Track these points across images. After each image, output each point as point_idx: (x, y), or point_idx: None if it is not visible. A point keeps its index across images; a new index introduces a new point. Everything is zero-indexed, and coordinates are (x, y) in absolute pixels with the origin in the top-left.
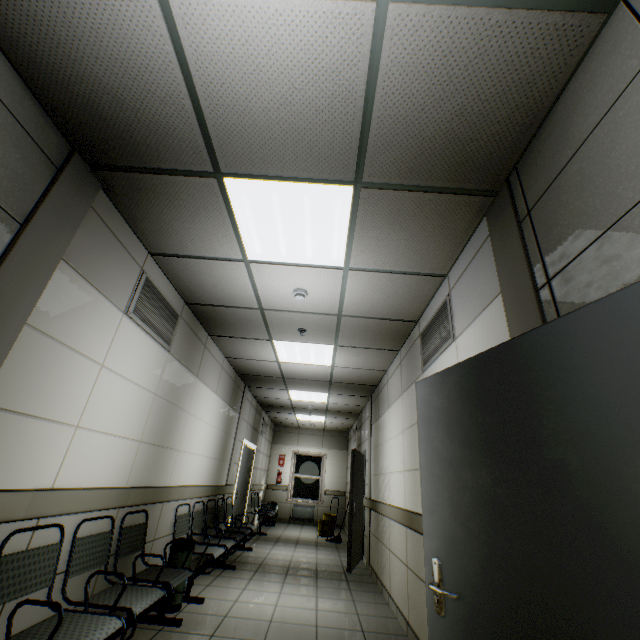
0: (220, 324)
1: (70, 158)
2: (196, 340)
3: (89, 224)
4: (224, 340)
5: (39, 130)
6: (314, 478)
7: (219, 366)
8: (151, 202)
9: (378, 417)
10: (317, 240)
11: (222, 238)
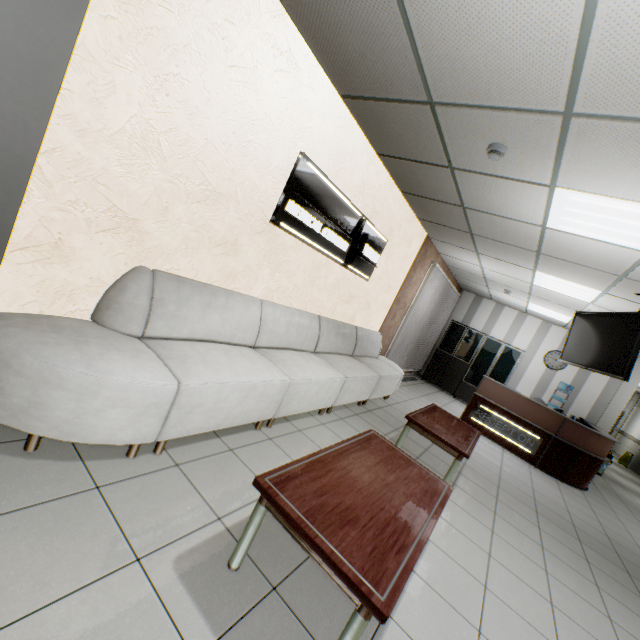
0: None
1: None
2: None
3: None
4: None
5: None
6: None
7: None
8: None
9: (639, 407)
10: None
11: None
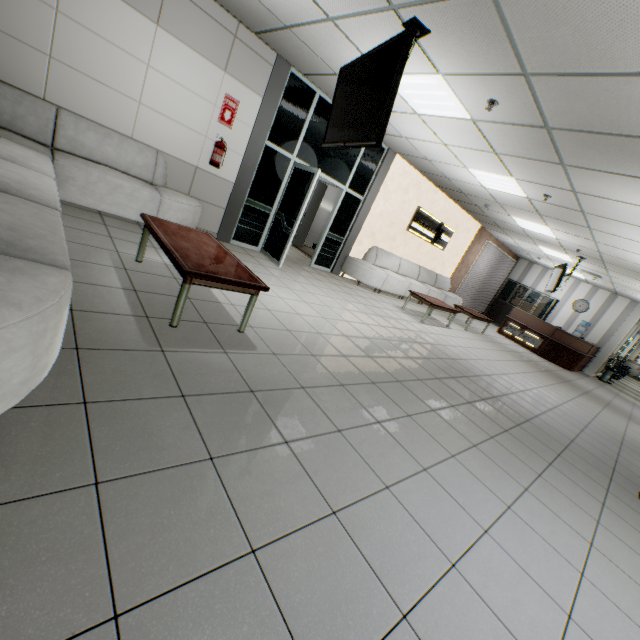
0: None
1: None
2: None
3: None
4: None
5: None
6: None
7: None
8: None
9: None
10: None
11: None
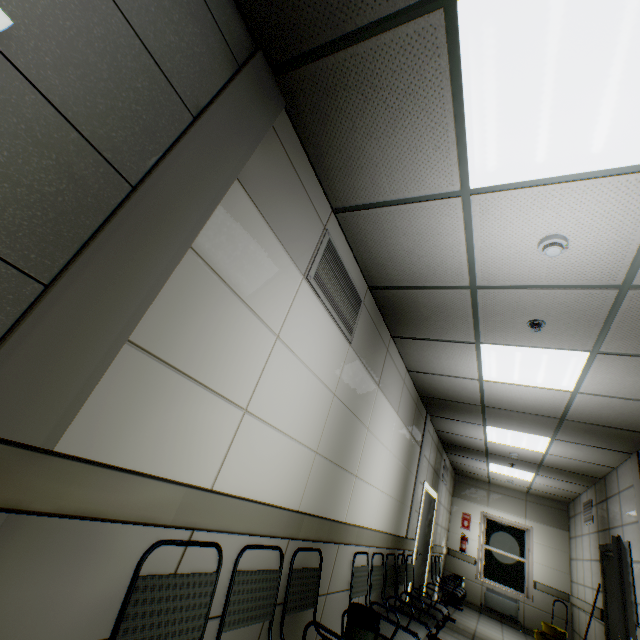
0: (407, 319)
1: (252, 56)
2: (378, 339)
3: (270, 149)
4: (409, 344)
5: (220, 10)
6: (514, 558)
7: (400, 380)
8: (340, 112)
9: None
10: (629, 98)
11: (433, 153)
